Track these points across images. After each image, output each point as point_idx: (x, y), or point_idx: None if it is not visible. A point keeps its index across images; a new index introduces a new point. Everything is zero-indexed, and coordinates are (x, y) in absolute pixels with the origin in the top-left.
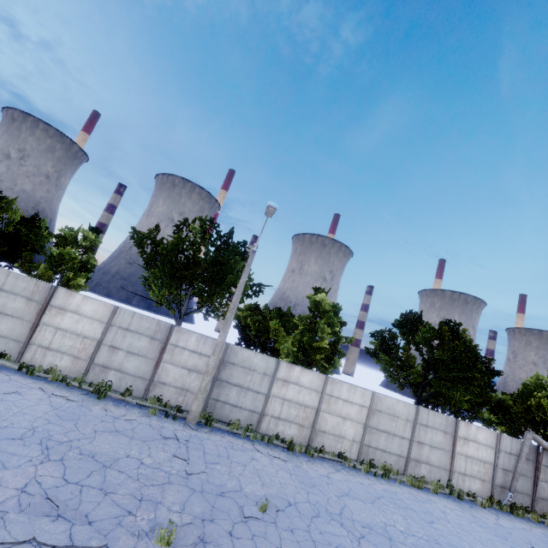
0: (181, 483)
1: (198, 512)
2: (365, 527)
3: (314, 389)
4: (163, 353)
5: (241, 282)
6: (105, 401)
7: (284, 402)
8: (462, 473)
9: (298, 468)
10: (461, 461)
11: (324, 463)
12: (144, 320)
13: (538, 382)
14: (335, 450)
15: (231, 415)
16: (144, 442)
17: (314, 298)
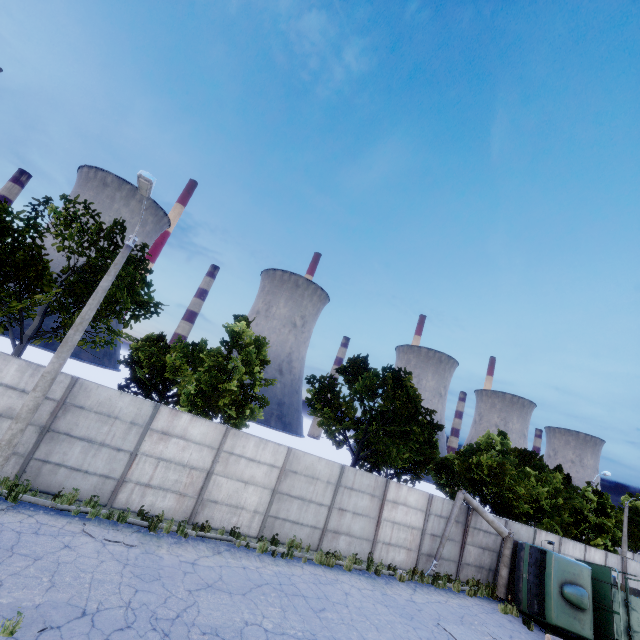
0: None
1: None
2: (207, 633)
3: (208, 444)
4: None
5: (99, 288)
6: None
7: (160, 463)
8: (387, 542)
9: (147, 555)
10: (388, 528)
11: (200, 544)
12: None
13: (488, 441)
14: (228, 526)
15: (68, 484)
16: None
17: (232, 327)
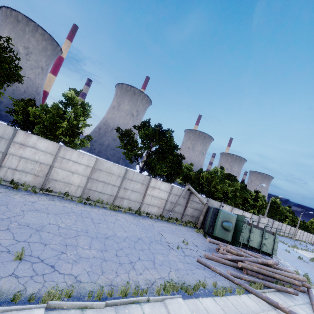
0: None
1: None
2: (22, 225)
3: (49, 152)
4: None
5: None
6: None
7: (21, 159)
8: (148, 204)
9: (5, 196)
10: (149, 198)
11: (43, 196)
12: None
13: (215, 170)
14: (64, 191)
15: None
16: None
17: (67, 94)
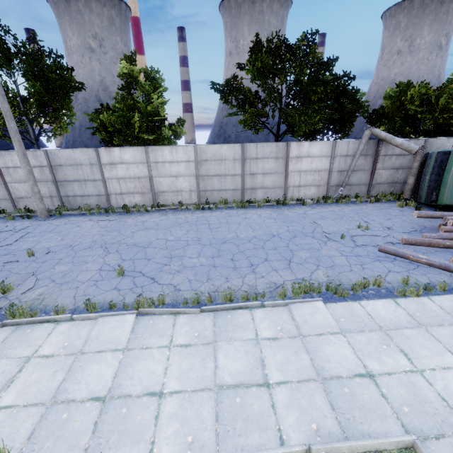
0: None
1: None
2: (130, 245)
3: (139, 162)
4: (2, 177)
5: None
6: None
7: (120, 181)
8: (297, 186)
9: (118, 223)
10: (295, 177)
11: (155, 213)
12: None
13: None
14: (178, 202)
15: (85, 203)
16: None
17: (121, 71)
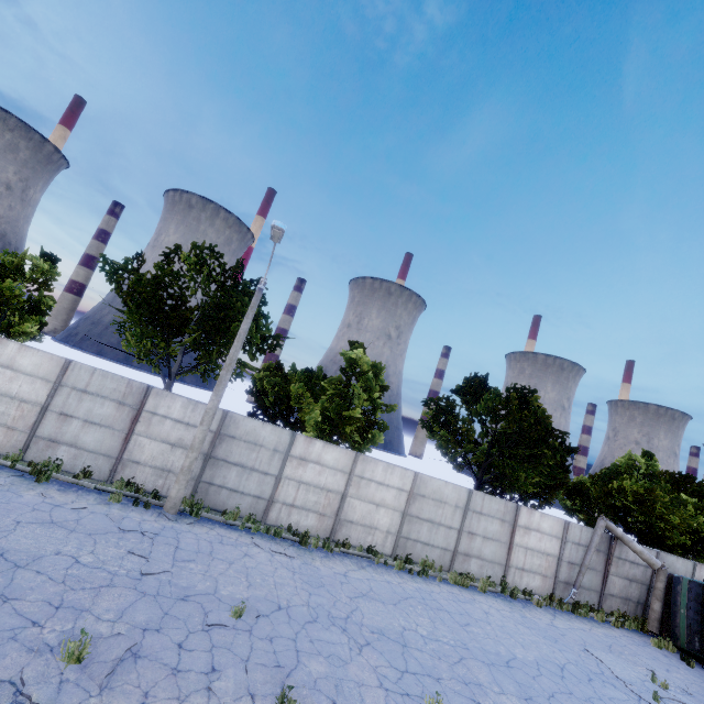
0: (129, 585)
1: (141, 620)
2: (375, 632)
3: (340, 469)
4: (135, 422)
5: (241, 331)
6: (48, 484)
7: (300, 486)
8: (520, 567)
9: (307, 566)
10: (520, 554)
11: (345, 559)
12: (108, 379)
13: (630, 462)
14: (364, 544)
15: (229, 503)
16: (90, 535)
17: (349, 355)
